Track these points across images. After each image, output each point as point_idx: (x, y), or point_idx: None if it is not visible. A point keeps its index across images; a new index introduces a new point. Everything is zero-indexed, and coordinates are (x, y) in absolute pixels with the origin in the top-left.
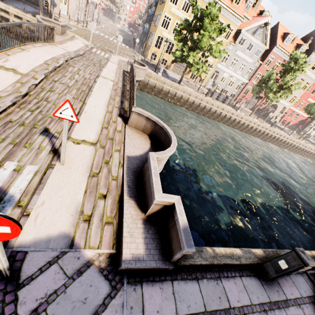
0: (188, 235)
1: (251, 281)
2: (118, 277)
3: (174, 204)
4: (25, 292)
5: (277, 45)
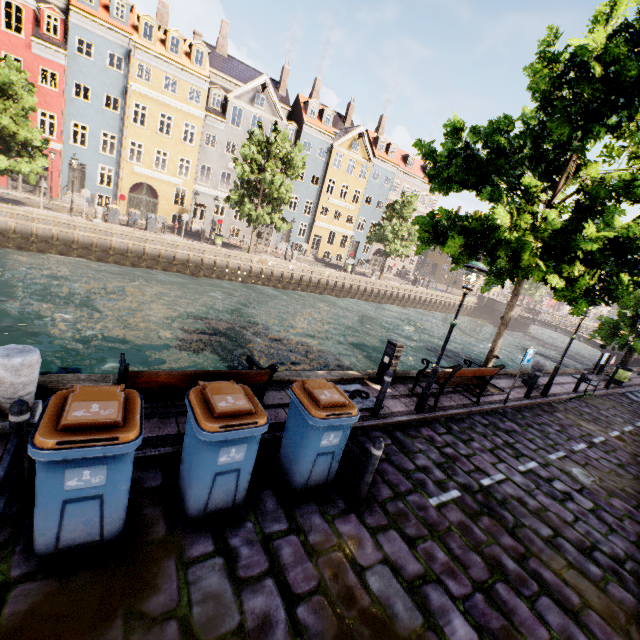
0: None
1: None
2: None
3: None
4: None
5: None
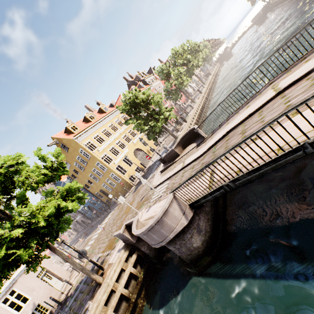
0: None
1: None
2: None
3: None
4: None
5: None
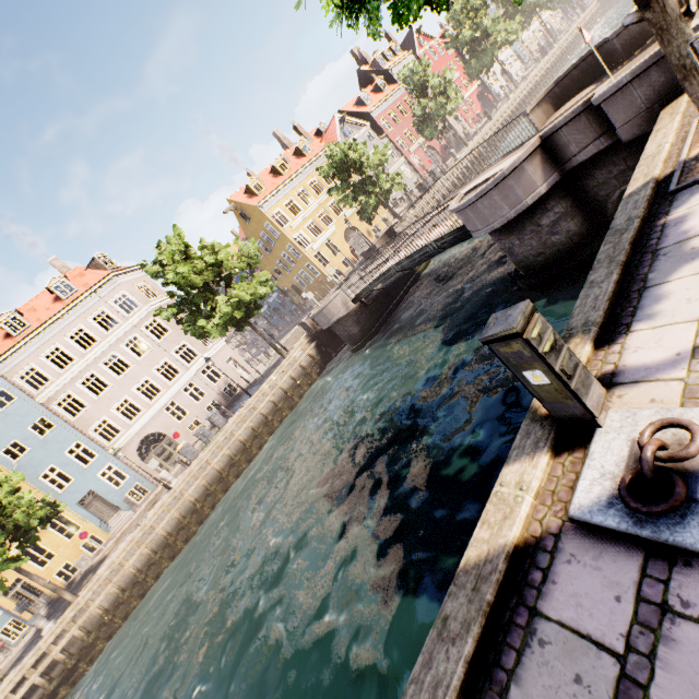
0: None
1: None
2: None
3: None
4: None
5: (369, 111)
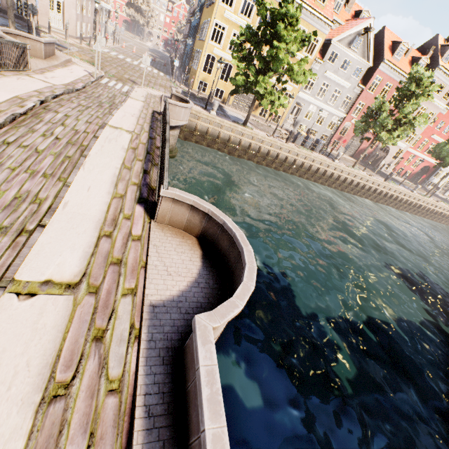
0: None
1: None
2: None
3: None
4: None
5: (385, 59)
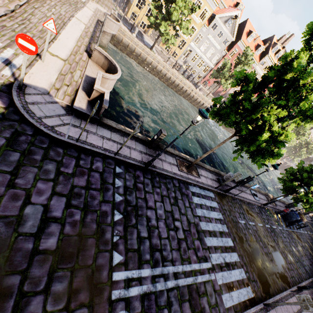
0: (107, 102)
1: (140, 145)
2: (70, 112)
3: (105, 92)
4: (28, 97)
5: (241, 39)
